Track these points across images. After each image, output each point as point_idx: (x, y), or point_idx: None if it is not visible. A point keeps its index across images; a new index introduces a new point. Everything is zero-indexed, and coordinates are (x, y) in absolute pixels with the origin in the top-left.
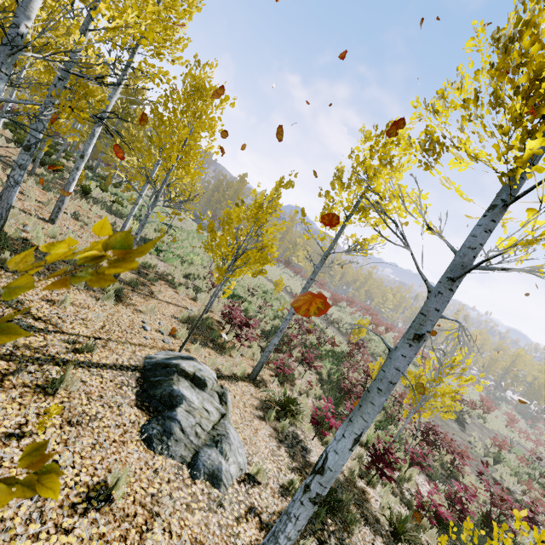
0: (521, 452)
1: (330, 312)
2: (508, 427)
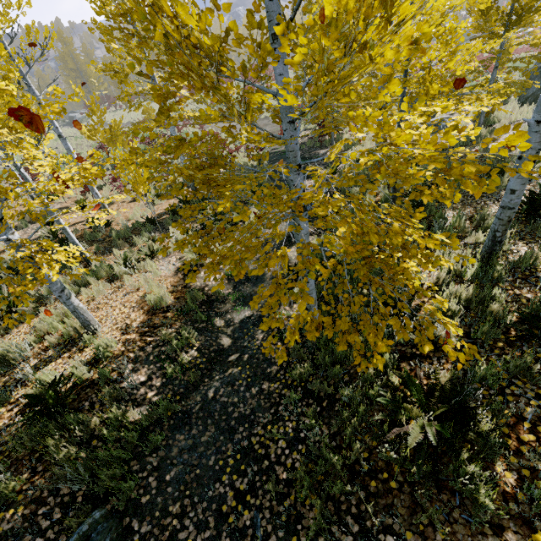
0: None
1: (190, 107)
2: None
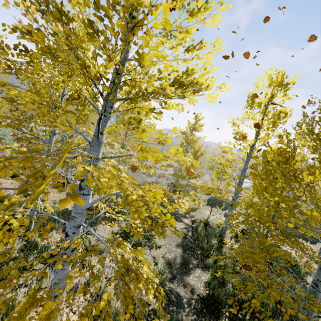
0: (182, 181)
1: None
2: (196, 179)
